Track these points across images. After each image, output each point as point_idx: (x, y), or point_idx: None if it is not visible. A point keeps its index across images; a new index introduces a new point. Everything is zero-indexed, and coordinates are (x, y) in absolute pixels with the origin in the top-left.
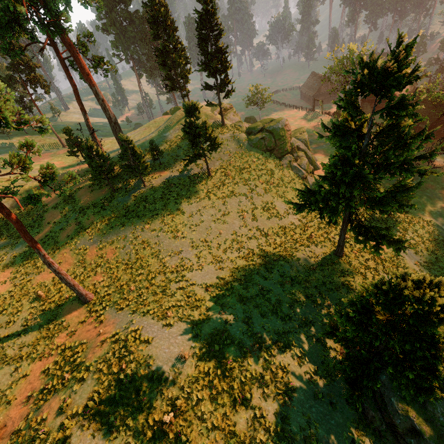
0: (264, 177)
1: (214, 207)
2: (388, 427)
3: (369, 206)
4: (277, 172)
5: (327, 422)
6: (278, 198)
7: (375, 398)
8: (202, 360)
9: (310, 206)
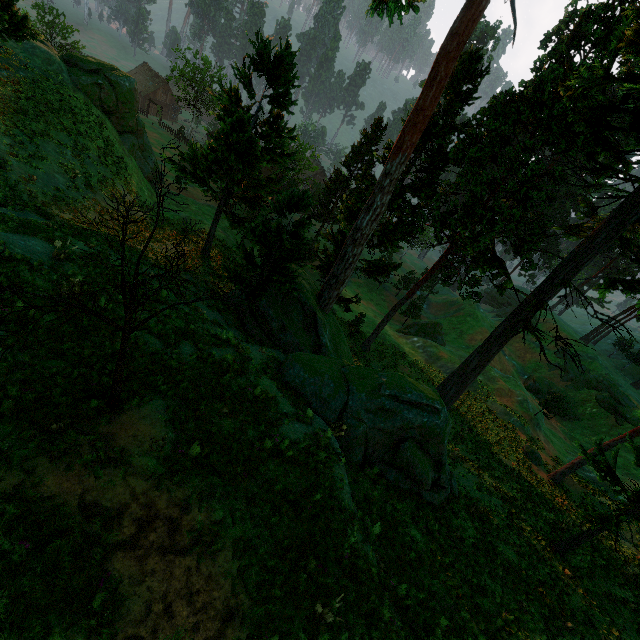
0: (100, 142)
1: (10, 135)
2: (266, 336)
3: (241, 201)
4: (118, 147)
5: (228, 329)
6: (121, 182)
7: (257, 322)
8: (88, 266)
9: (191, 175)
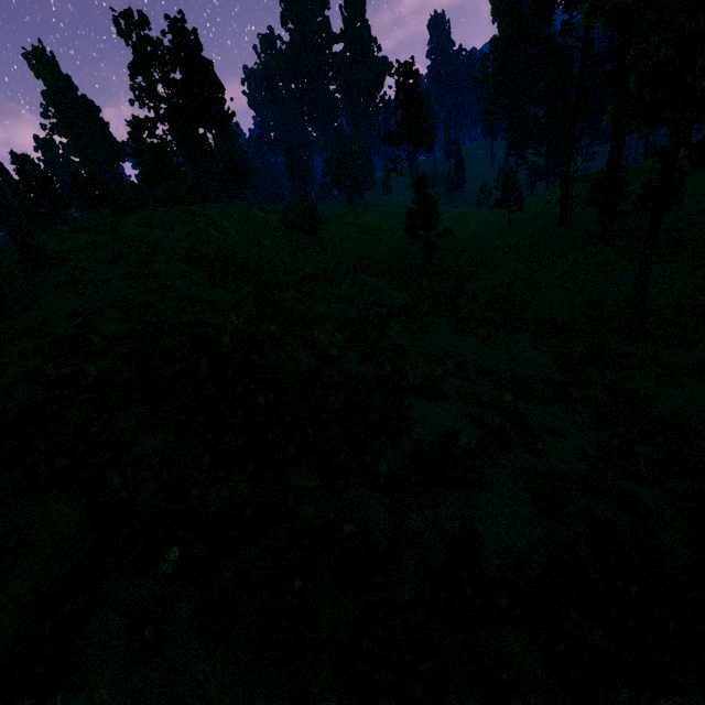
0: None
1: None
2: None
3: None
4: None
5: None
6: None
7: None
8: None
9: None
